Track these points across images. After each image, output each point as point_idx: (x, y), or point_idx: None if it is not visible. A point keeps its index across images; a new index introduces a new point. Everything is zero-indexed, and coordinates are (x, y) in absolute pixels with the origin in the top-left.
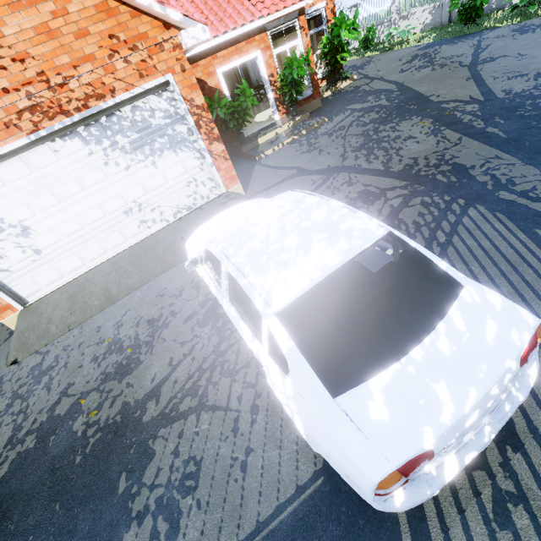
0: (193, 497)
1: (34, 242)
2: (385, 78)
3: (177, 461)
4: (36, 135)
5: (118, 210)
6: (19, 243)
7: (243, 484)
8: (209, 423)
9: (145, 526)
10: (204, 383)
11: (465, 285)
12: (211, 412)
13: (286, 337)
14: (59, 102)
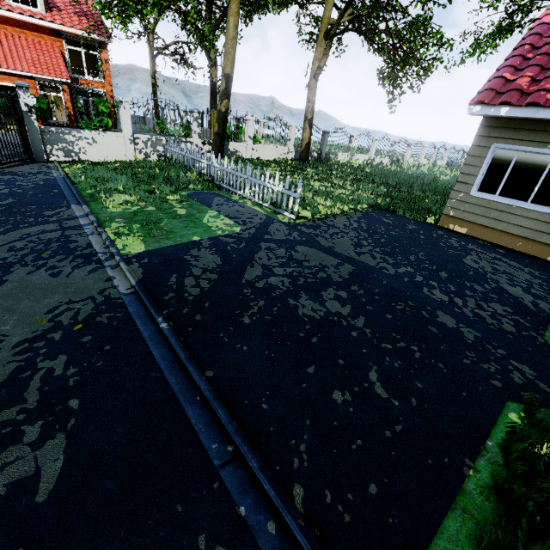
0: None
1: None
2: None
3: None
4: None
5: None
6: None
7: None
8: None
9: None
10: None
11: None
12: None
13: None
14: None
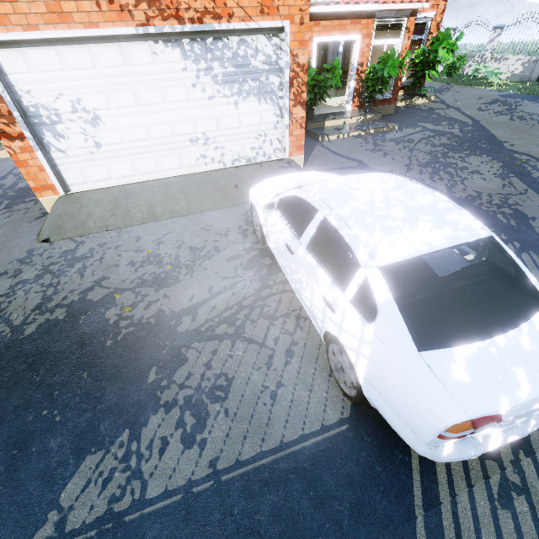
0: (221, 405)
1: (99, 134)
2: (461, 109)
3: (208, 373)
4: (144, 30)
5: (186, 136)
6: (85, 129)
7: (271, 409)
8: (243, 351)
9: (172, 414)
10: (242, 317)
11: None
12: (247, 343)
13: (385, 289)
14: (178, 6)
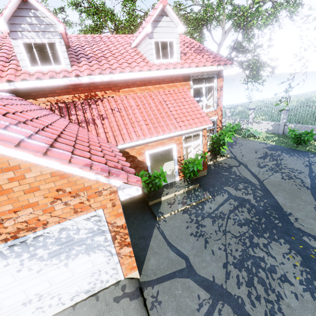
0: None
1: None
2: (248, 167)
3: None
4: None
5: (17, 303)
6: None
7: None
8: None
9: None
10: None
11: None
12: None
13: None
14: None
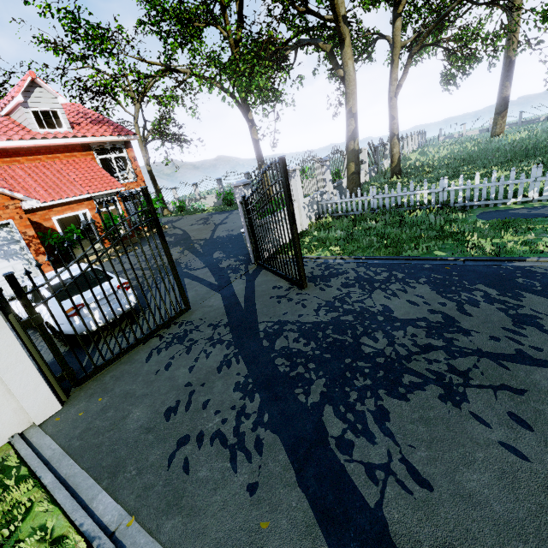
0: None
1: None
2: (181, 228)
3: None
4: None
5: None
6: None
7: None
8: None
9: None
10: None
11: (115, 278)
12: None
13: (48, 292)
14: None
